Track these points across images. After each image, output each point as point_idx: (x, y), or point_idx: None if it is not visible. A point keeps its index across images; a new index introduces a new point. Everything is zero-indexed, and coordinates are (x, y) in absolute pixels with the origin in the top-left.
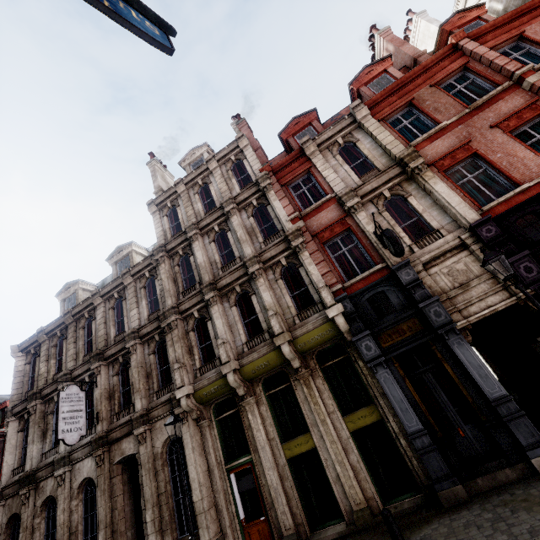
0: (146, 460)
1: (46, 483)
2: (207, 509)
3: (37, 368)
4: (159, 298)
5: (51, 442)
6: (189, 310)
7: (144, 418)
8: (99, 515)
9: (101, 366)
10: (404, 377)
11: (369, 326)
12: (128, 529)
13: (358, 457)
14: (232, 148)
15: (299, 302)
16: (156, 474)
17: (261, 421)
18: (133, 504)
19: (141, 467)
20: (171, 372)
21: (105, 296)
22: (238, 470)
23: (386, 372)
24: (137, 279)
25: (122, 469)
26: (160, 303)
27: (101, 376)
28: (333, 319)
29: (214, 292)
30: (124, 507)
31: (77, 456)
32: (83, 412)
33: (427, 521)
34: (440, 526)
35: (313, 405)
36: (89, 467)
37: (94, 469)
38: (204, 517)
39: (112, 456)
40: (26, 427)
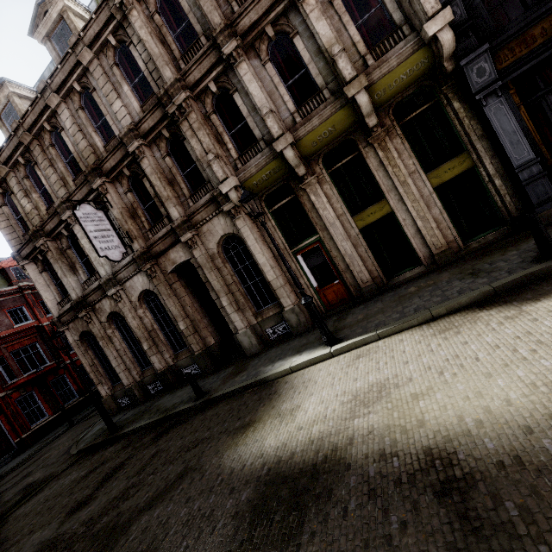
0: (205, 261)
1: (102, 304)
2: (284, 284)
3: (19, 207)
4: (148, 75)
5: (85, 273)
6: (201, 83)
7: (188, 225)
8: (172, 313)
9: (105, 184)
10: (519, 105)
11: (482, 42)
12: (203, 318)
13: (441, 210)
14: None
15: (367, 35)
16: (219, 271)
17: (326, 200)
18: (199, 302)
19: (201, 269)
20: (201, 172)
21: (60, 91)
22: (305, 251)
23: (500, 102)
24: (98, 54)
25: (177, 277)
26: (152, 83)
27: (111, 195)
28: (431, 41)
29: (236, 40)
30: (192, 304)
31: (123, 276)
32: (111, 231)
33: (528, 237)
34: (551, 233)
35: (391, 169)
36: (142, 282)
37: (147, 283)
38: (283, 290)
39: (163, 267)
40: (46, 268)
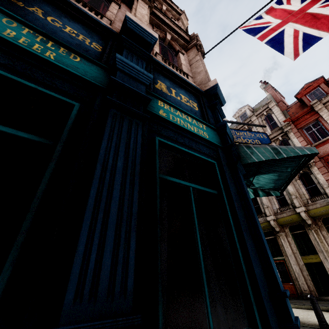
0: None
1: None
2: None
3: None
4: None
5: None
6: None
7: None
8: None
9: None
10: None
11: None
12: None
13: None
14: (264, 108)
15: (310, 192)
16: None
17: (288, 244)
18: None
19: None
20: None
21: None
22: (276, 261)
23: None
24: None
25: None
26: None
27: None
28: None
29: None
30: None
31: None
32: None
33: None
34: None
35: (320, 242)
36: None
37: None
38: None
39: None
40: None
